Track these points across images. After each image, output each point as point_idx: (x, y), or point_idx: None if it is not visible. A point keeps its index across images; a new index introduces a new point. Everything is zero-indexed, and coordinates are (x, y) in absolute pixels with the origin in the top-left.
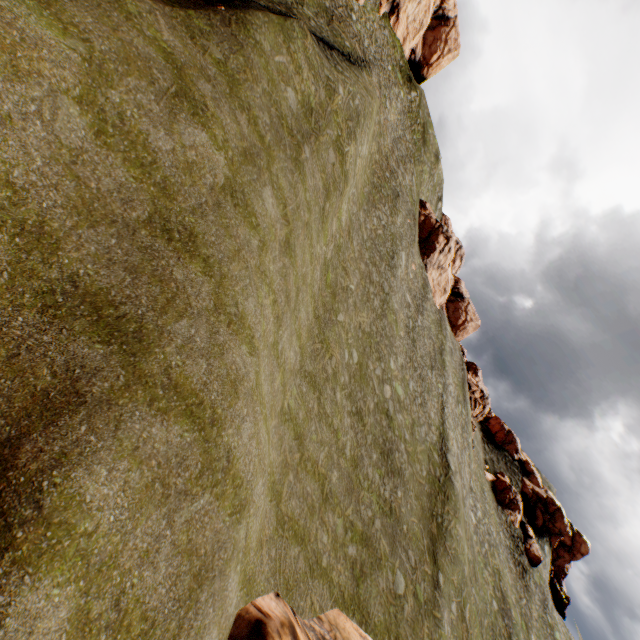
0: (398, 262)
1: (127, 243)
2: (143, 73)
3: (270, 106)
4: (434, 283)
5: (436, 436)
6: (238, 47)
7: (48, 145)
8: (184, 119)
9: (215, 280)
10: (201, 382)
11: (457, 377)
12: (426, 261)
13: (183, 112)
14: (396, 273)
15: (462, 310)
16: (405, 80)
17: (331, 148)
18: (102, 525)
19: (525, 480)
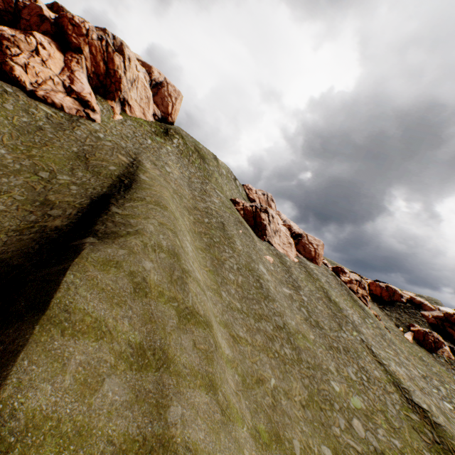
0: (265, 281)
1: None
2: None
3: None
4: (281, 246)
5: (395, 392)
6: None
7: None
8: None
9: None
10: None
11: (346, 299)
12: (266, 238)
13: None
14: (272, 294)
15: (307, 244)
16: (163, 137)
17: (181, 335)
18: None
19: (423, 313)
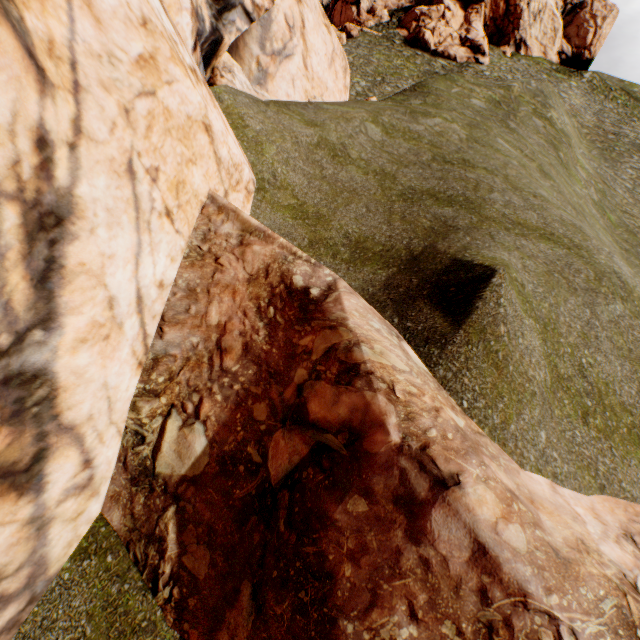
0: None
1: (428, 171)
2: (391, 109)
3: (466, 108)
4: None
5: None
6: (426, 94)
7: (369, 143)
8: (422, 118)
9: (500, 177)
10: (539, 223)
11: None
12: None
13: (419, 116)
14: None
15: None
16: (567, 74)
17: (532, 118)
18: (525, 286)
19: None
